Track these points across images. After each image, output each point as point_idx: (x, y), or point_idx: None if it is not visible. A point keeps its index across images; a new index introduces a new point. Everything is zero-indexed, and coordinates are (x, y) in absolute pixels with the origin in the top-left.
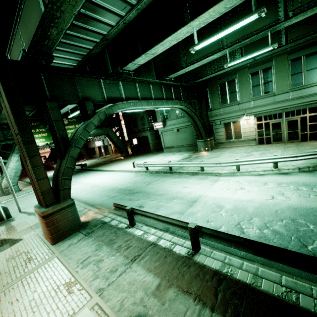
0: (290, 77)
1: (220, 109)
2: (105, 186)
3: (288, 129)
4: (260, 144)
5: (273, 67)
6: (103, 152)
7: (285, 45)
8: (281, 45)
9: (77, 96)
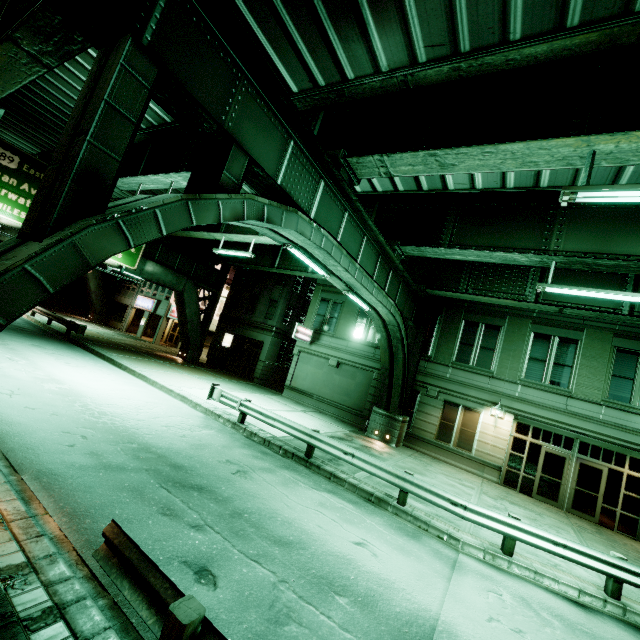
0: (609, 377)
1: (448, 368)
2: (102, 412)
3: (578, 480)
4: (508, 485)
5: (580, 343)
6: (142, 326)
7: (626, 315)
8: (620, 312)
9: (218, 119)
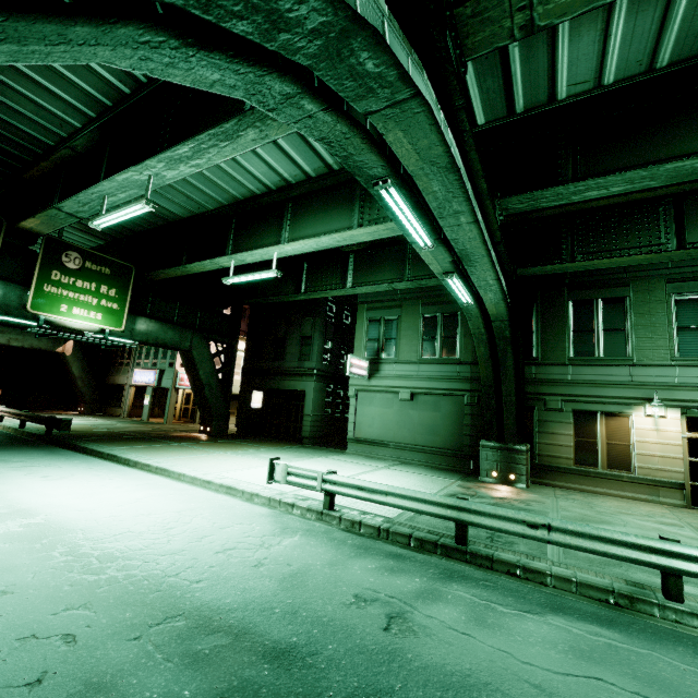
0: None
1: (566, 367)
2: (105, 556)
3: None
4: None
5: None
6: (147, 405)
7: None
8: None
9: None
